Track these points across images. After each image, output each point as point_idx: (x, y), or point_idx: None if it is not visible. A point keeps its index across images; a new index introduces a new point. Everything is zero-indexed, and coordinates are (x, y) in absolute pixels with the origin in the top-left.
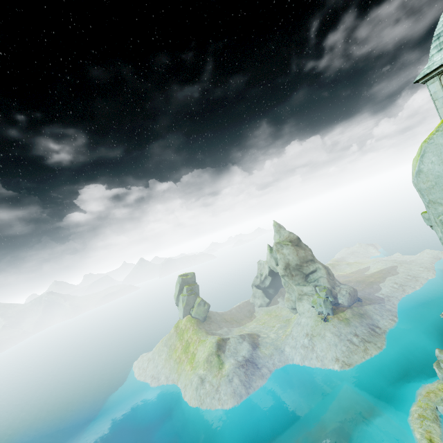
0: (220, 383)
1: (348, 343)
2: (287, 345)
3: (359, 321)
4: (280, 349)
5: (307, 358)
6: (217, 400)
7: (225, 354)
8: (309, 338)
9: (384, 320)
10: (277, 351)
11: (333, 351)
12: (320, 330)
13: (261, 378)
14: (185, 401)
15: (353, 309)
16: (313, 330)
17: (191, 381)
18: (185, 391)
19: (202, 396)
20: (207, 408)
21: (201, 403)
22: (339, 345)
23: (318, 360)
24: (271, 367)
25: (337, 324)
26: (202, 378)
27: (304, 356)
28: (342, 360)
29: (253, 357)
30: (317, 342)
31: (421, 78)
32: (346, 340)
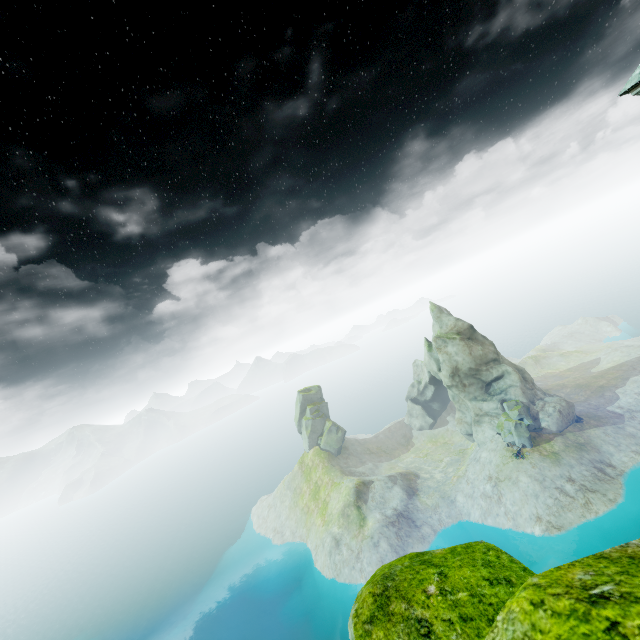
0: (361, 547)
1: (557, 493)
2: (460, 493)
3: (577, 456)
4: (449, 499)
5: (491, 514)
6: (359, 571)
7: (367, 504)
8: (493, 483)
9: (622, 452)
10: (445, 502)
11: (533, 506)
12: (511, 472)
13: (421, 541)
14: (316, 569)
15: (566, 437)
16: (500, 471)
17: (323, 542)
18: (316, 554)
19: (338, 564)
20: (345, 581)
21: (337, 573)
22: (542, 495)
23: (508, 518)
24: (436, 526)
25: (538, 462)
26: (337, 539)
27: (487, 510)
28: (546, 520)
29: (409, 510)
30: (506, 491)
31: (635, 86)
32: (553, 489)
